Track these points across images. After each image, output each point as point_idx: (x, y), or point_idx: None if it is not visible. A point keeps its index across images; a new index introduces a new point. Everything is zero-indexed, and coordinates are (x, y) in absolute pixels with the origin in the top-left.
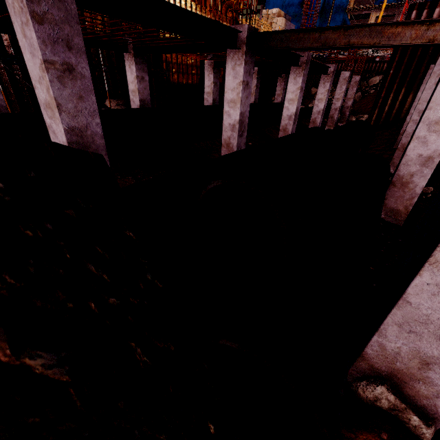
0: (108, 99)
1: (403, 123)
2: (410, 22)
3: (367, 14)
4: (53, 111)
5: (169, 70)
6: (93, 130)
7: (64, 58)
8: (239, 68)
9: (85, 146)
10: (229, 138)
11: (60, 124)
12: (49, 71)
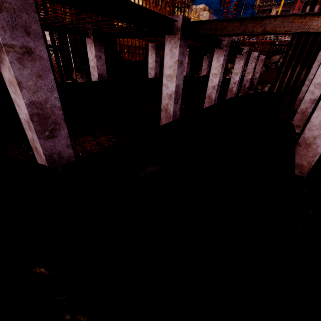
0: (75, 73)
1: (298, 91)
2: (317, 13)
3: (269, 9)
4: (16, 88)
5: (122, 50)
6: (52, 103)
7: (23, 42)
8: (175, 50)
9: (45, 116)
10: (167, 105)
11: (21, 99)
12: (9, 54)
